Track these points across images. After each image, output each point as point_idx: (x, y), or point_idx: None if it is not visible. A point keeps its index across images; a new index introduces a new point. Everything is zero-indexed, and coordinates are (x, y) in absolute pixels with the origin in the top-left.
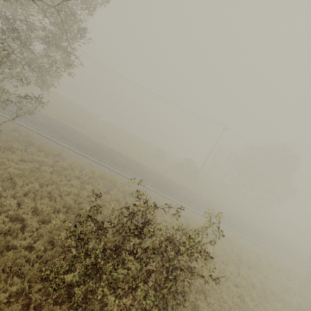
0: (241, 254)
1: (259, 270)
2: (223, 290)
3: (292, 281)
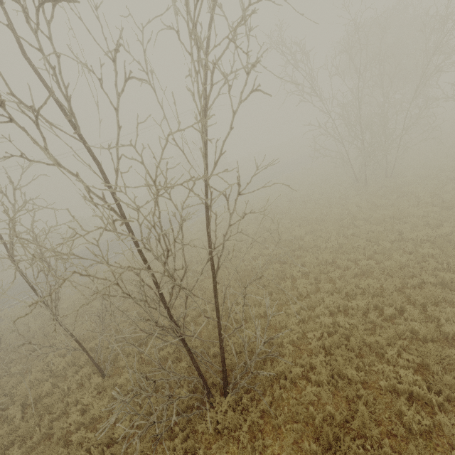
0: None
1: None
2: None
3: None
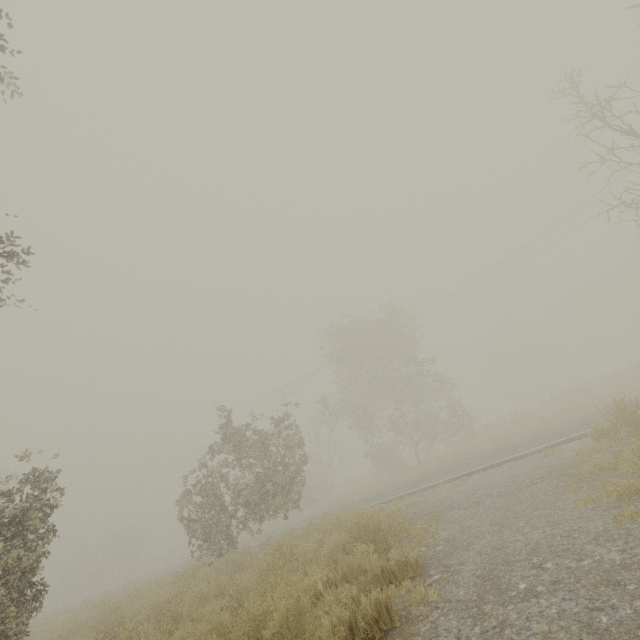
0: None
1: None
2: None
3: None
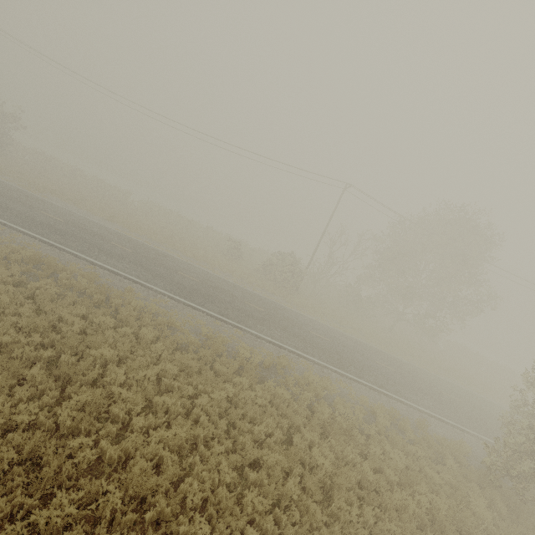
0: (319, 407)
1: (355, 440)
2: (198, 472)
3: (445, 466)
